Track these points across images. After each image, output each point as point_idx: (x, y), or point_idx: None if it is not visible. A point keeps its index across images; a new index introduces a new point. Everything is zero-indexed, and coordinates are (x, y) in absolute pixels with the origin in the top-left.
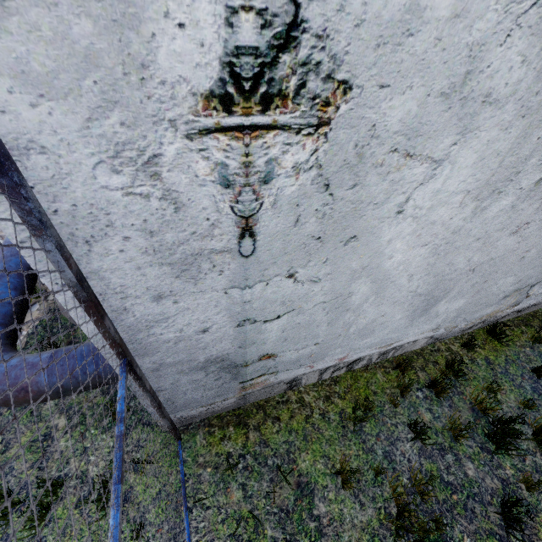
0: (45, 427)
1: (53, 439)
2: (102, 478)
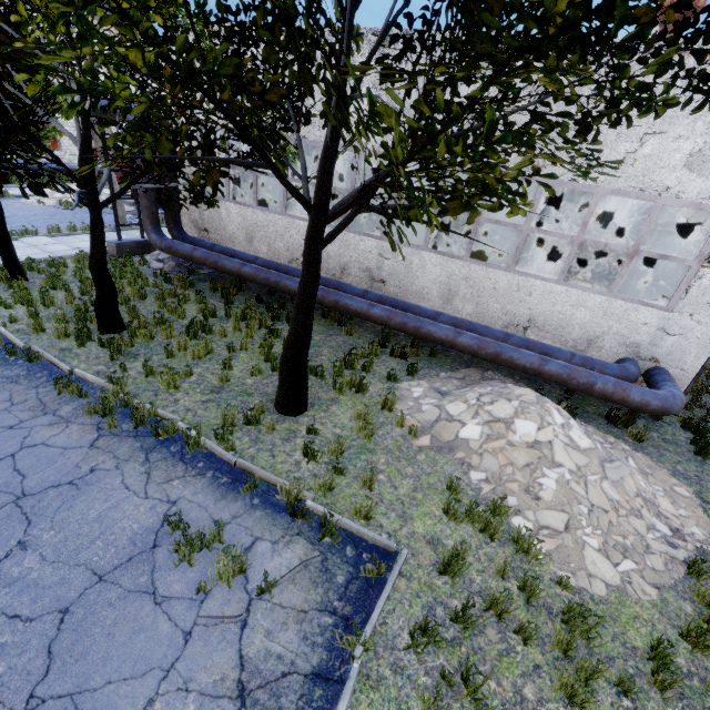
0: (657, 439)
1: (665, 439)
2: (695, 427)
